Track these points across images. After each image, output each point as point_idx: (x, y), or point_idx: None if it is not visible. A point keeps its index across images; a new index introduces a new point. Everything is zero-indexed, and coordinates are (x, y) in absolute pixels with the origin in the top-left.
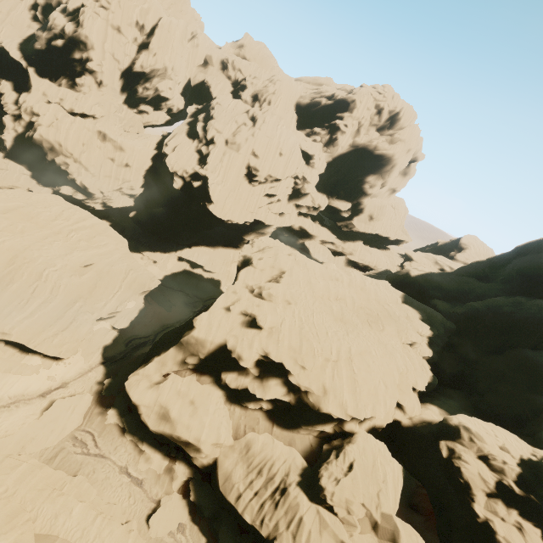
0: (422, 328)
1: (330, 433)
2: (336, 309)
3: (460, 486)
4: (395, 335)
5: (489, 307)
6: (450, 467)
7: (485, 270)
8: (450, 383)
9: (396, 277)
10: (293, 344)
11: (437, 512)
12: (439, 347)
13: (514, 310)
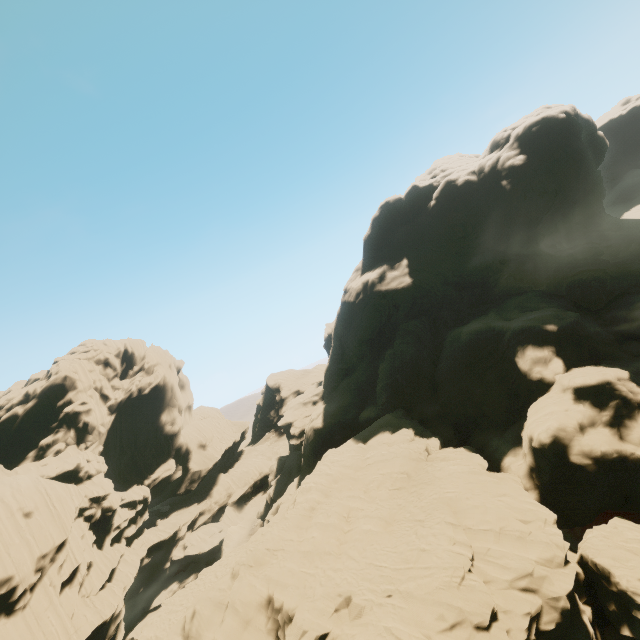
0: (407, 434)
1: (593, 615)
2: (370, 525)
3: (619, 460)
4: (416, 463)
5: (390, 375)
6: (602, 461)
7: (339, 367)
8: (460, 440)
9: (312, 444)
10: (446, 625)
11: (633, 507)
12: (426, 430)
13: (401, 359)
